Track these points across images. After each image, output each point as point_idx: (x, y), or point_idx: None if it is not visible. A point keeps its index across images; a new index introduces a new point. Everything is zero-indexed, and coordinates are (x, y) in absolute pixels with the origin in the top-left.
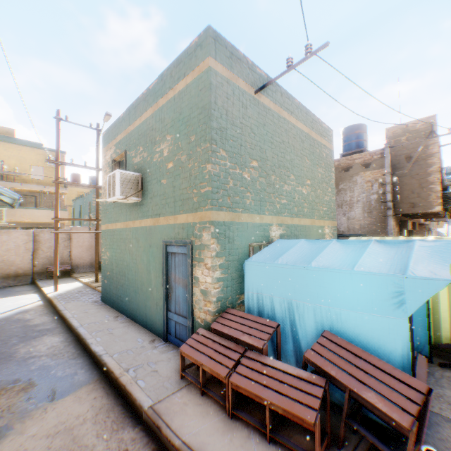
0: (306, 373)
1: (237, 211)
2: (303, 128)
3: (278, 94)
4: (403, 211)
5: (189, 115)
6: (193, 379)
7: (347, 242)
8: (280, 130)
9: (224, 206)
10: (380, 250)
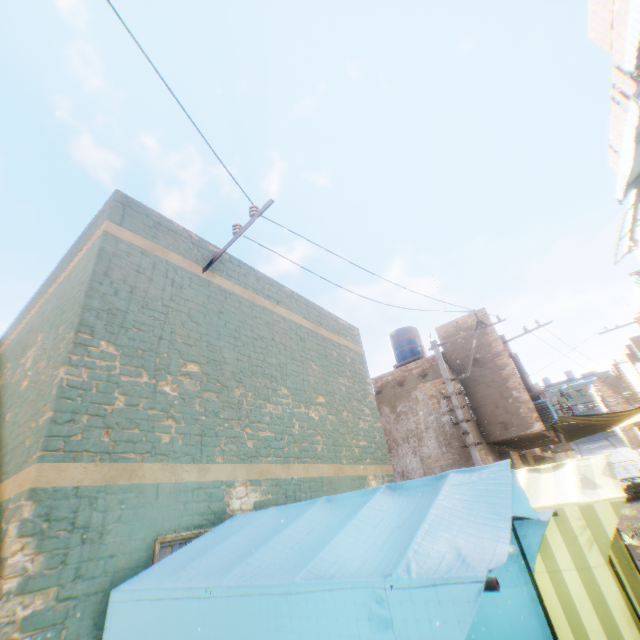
0: None
1: (131, 458)
2: (302, 322)
3: (251, 277)
4: (496, 437)
5: (70, 297)
6: None
7: (342, 498)
8: (254, 322)
9: (88, 451)
10: (390, 508)
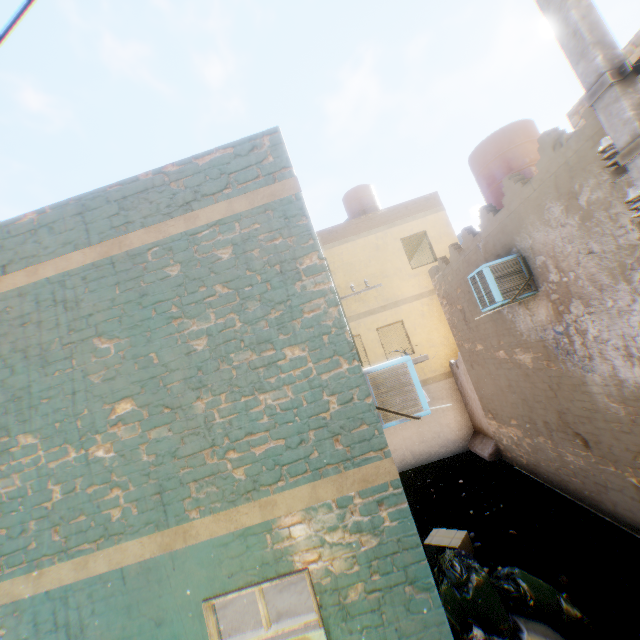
0: None
1: None
2: (71, 264)
3: None
4: None
5: None
6: None
7: None
8: None
9: None
10: None
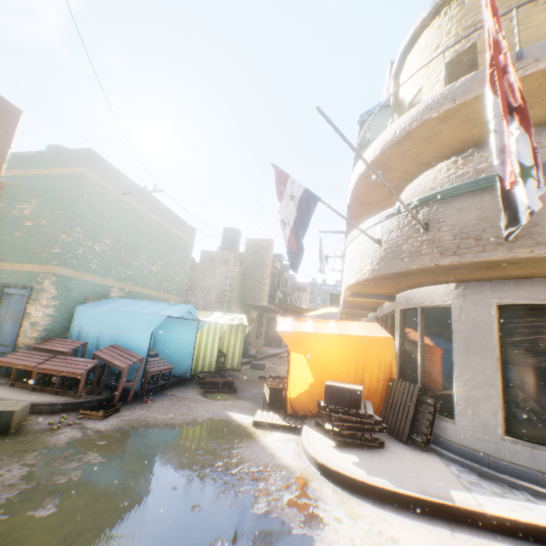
0: (91, 360)
1: (83, 271)
2: (164, 224)
3: (145, 197)
4: (246, 302)
5: (60, 195)
6: (6, 379)
7: (153, 302)
8: (140, 222)
9: (71, 265)
10: (163, 307)
